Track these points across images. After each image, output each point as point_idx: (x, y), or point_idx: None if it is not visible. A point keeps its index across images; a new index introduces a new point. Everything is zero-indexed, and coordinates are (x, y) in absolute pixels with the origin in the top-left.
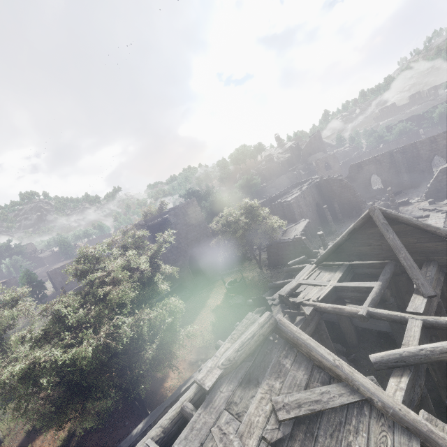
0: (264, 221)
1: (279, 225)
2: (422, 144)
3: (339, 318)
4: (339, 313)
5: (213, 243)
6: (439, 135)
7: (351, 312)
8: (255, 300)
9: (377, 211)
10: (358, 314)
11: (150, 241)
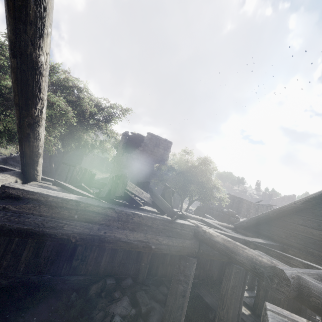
0: (210, 178)
1: (221, 196)
2: None
3: (223, 296)
4: (231, 251)
5: (157, 165)
6: None
7: (256, 259)
8: (139, 185)
9: None
10: (272, 265)
11: (122, 146)
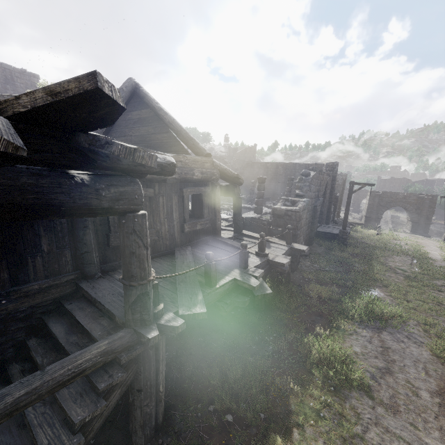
0: None
1: None
2: (299, 167)
3: None
4: None
5: None
6: (312, 165)
7: None
8: None
9: (128, 80)
10: None
11: None
